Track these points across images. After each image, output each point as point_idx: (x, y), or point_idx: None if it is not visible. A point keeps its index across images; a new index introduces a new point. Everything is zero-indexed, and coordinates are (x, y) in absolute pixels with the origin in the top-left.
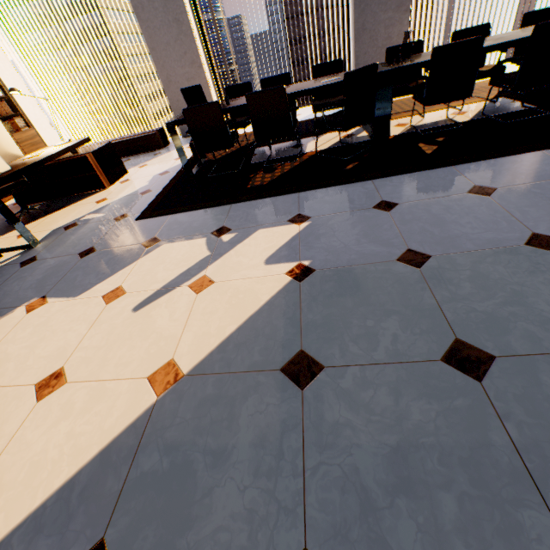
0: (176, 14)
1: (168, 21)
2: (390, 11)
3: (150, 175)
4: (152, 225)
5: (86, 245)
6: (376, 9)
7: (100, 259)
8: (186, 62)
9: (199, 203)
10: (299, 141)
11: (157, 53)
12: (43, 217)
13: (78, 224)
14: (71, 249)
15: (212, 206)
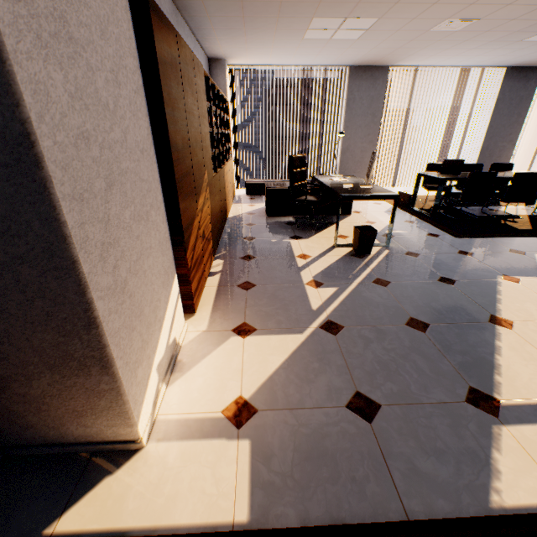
0: (374, 110)
1: (367, 113)
2: (504, 142)
3: (378, 211)
4: (486, 242)
5: (449, 248)
6: (497, 139)
7: (494, 257)
8: (366, 140)
9: (497, 233)
10: (506, 207)
11: (348, 130)
12: (329, 227)
13: (394, 235)
14: (440, 250)
15: (517, 236)
